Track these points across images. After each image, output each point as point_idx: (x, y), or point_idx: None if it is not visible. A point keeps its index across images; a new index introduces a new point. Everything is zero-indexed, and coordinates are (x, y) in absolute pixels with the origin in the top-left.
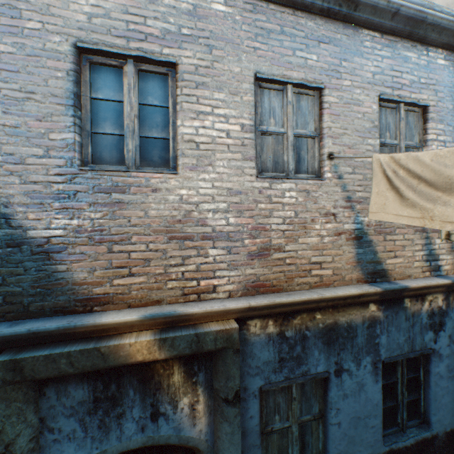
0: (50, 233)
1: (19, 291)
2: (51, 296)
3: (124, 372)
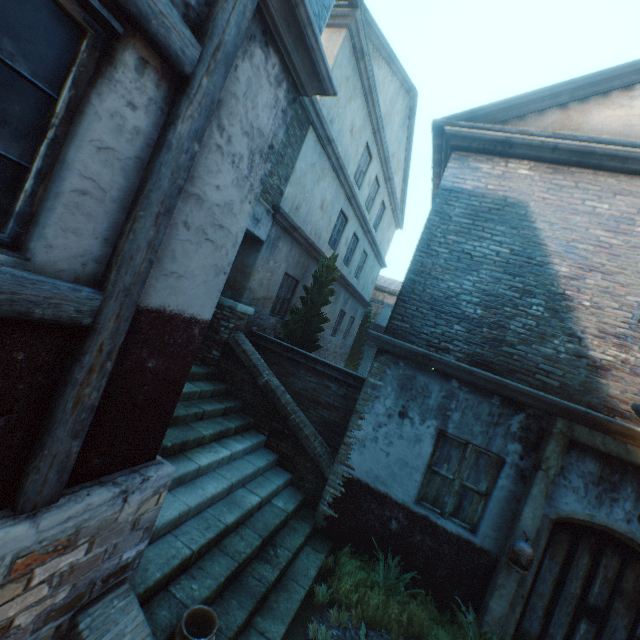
0: (601, 357)
1: (569, 384)
2: (587, 396)
3: (628, 471)
